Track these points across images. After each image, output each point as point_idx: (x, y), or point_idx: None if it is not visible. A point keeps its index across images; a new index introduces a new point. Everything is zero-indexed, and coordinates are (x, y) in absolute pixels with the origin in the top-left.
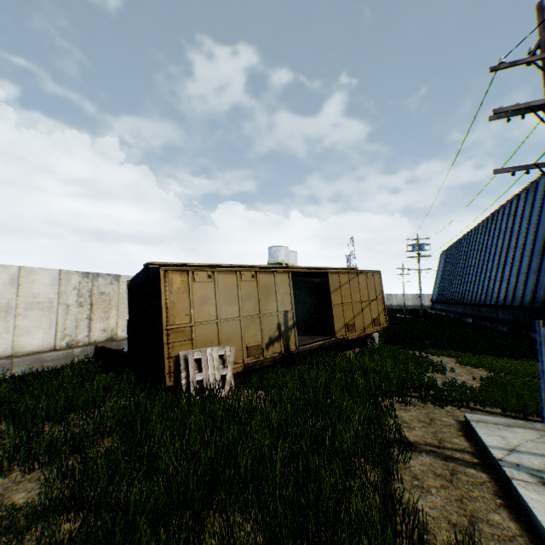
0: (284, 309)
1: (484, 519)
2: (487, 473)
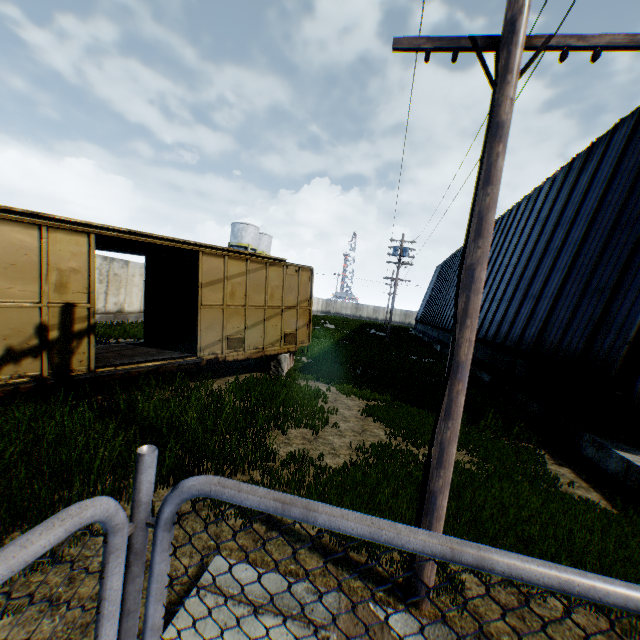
0: (67, 300)
1: None
2: None
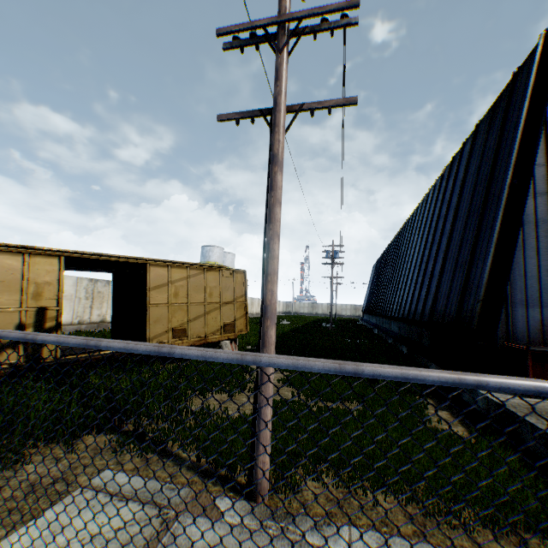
0: (41, 305)
1: None
2: None
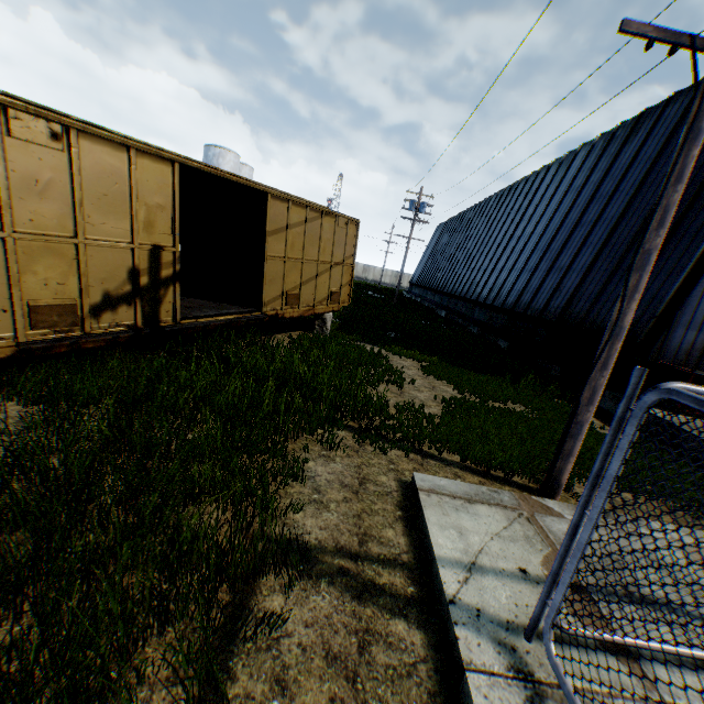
0: (154, 242)
1: None
2: (426, 632)
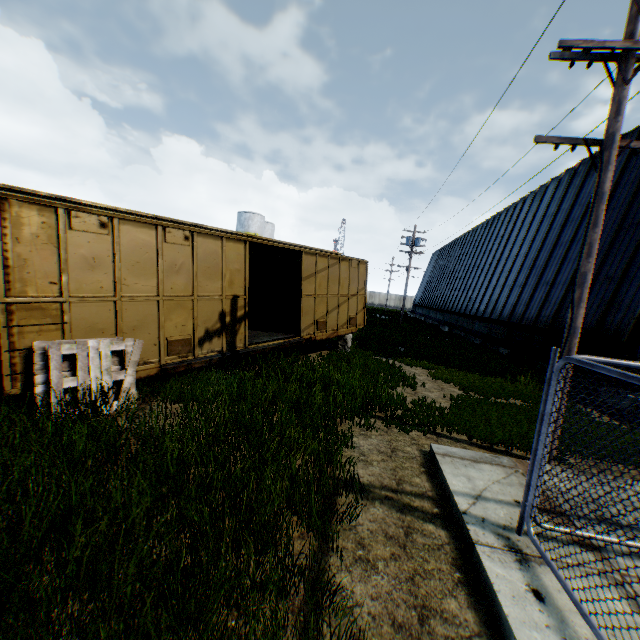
0: (234, 293)
1: (439, 610)
2: (448, 531)
